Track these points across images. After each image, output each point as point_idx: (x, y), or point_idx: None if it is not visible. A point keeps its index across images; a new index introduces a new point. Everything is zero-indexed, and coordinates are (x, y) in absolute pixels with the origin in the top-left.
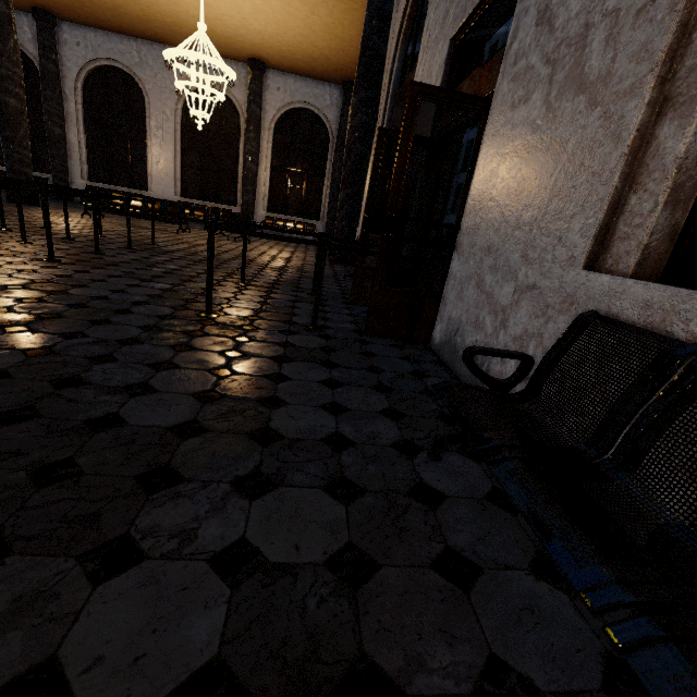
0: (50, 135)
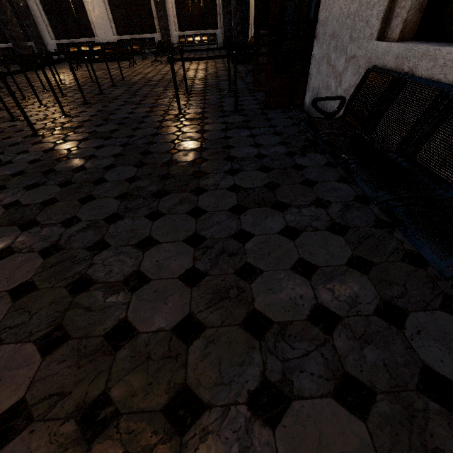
0: (19, 8)
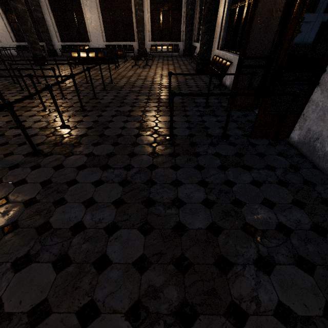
0: (37, 19)
